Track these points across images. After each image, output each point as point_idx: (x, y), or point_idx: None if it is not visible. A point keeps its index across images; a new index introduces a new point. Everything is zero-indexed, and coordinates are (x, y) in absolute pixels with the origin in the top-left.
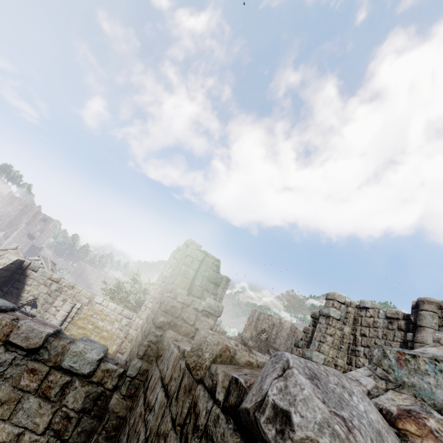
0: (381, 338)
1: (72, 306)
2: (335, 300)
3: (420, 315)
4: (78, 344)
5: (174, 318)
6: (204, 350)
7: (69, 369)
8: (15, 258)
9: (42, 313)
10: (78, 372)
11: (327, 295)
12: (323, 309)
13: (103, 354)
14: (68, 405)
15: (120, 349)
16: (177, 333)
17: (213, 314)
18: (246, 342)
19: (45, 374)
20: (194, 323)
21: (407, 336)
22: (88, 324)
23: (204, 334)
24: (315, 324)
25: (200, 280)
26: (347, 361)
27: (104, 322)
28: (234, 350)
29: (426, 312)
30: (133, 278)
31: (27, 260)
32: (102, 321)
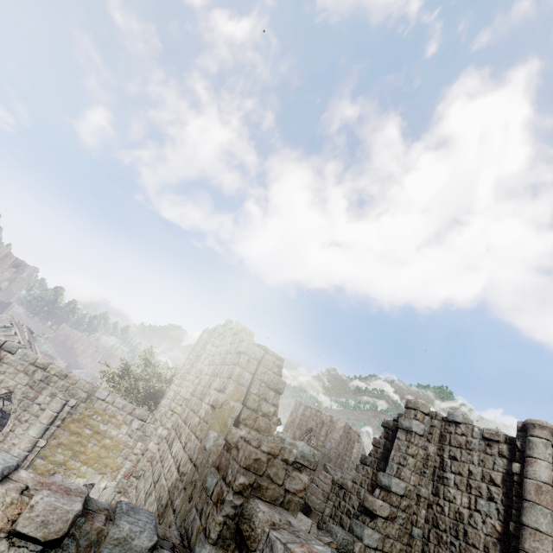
0: (477, 465)
1: (63, 404)
2: (418, 410)
3: (530, 443)
4: (121, 525)
5: (258, 476)
6: None
7: None
8: None
9: (19, 413)
10: None
11: (408, 402)
12: (403, 421)
13: (156, 536)
14: None
15: (134, 470)
16: (268, 507)
17: (307, 467)
18: None
19: None
20: (283, 482)
21: (513, 466)
22: (84, 429)
23: None
24: (388, 436)
25: (257, 386)
26: (432, 491)
27: (107, 426)
28: None
29: (537, 439)
30: (145, 358)
31: (1, 337)
32: (105, 424)
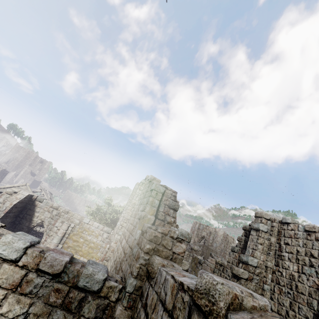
0: (302, 247)
1: (68, 226)
2: (262, 217)
3: None
4: (88, 268)
5: (157, 245)
6: (217, 299)
7: (83, 288)
8: (27, 194)
9: (48, 232)
10: (90, 290)
11: (256, 213)
12: (253, 224)
13: (106, 274)
14: (85, 315)
15: (105, 257)
16: (162, 258)
17: (185, 240)
18: (193, 247)
19: (66, 292)
20: (171, 248)
21: None
22: (80, 238)
23: (210, 280)
24: (246, 234)
25: (163, 207)
26: (274, 263)
27: (91, 237)
28: (241, 297)
29: None
30: (108, 202)
31: (35, 194)
32: (90, 236)
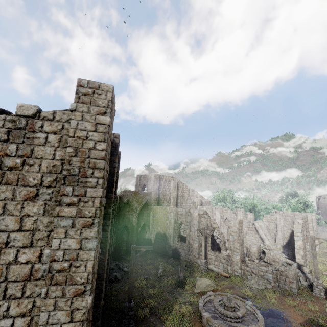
0: None
1: None
2: None
3: None
4: None
5: None
6: None
7: None
8: None
9: None
10: None
11: None
12: None
13: None
14: None
15: None
16: None
17: None
18: None
19: None
20: None
21: None
22: None
23: None
24: None
25: None
26: None
27: None
28: None
29: None
30: None
31: None
32: None
